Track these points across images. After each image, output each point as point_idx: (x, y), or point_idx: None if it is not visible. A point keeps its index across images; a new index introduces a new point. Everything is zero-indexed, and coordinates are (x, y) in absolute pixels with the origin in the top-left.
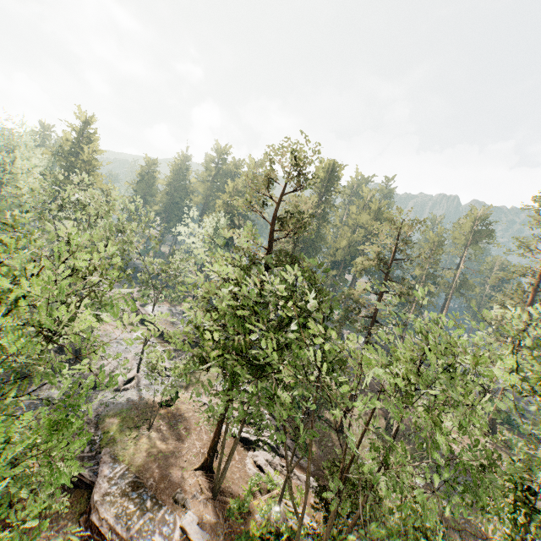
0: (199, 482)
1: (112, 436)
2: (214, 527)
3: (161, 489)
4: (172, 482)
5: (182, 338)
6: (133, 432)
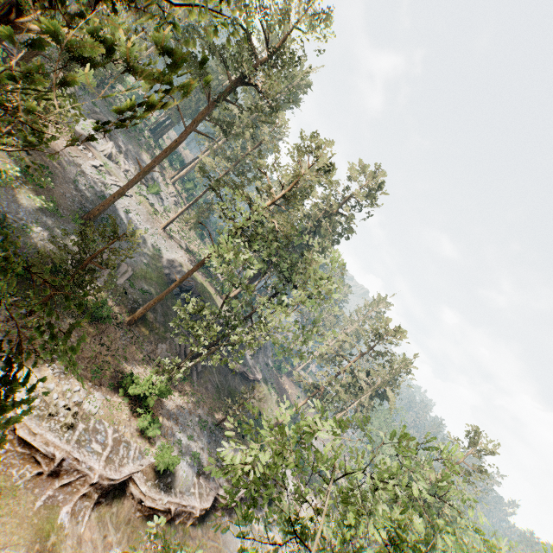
0: None
1: None
2: None
3: None
4: None
5: None
6: None
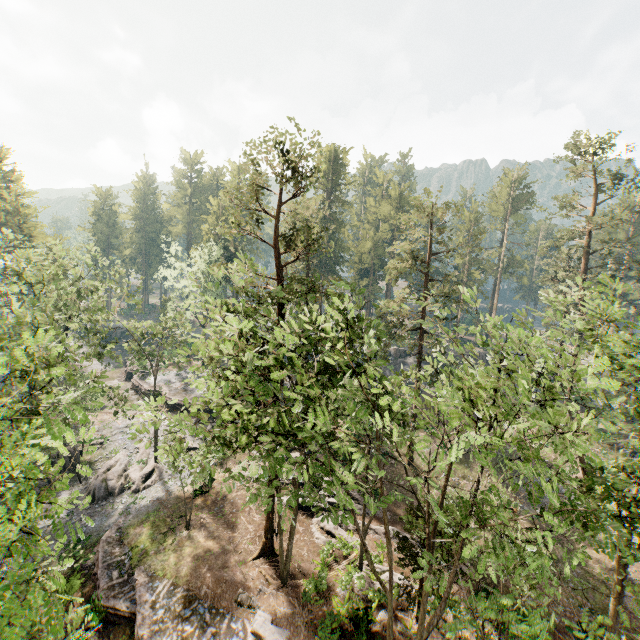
0: (263, 572)
1: (142, 550)
2: (292, 619)
3: (218, 595)
4: (231, 582)
5: (192, 422)
6: (169, 537)
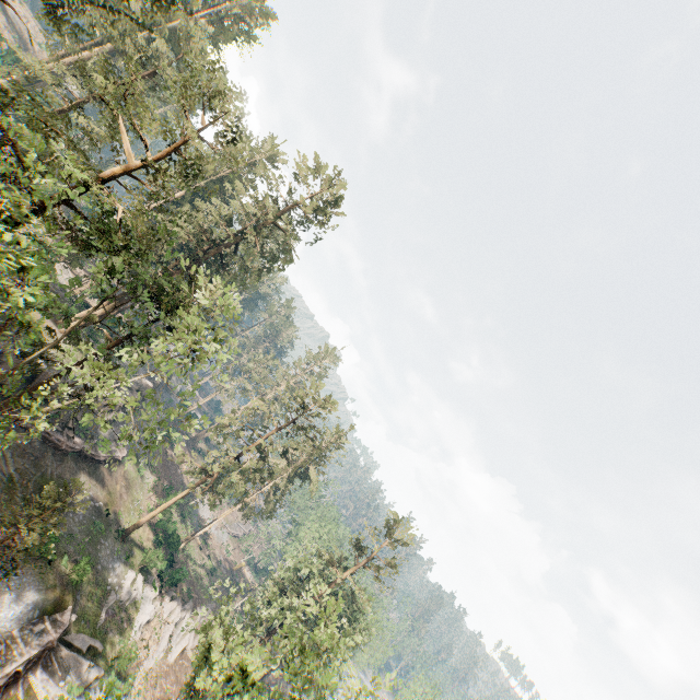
0: None
1: None
2: None
3: None
4: None
5: None
6: None
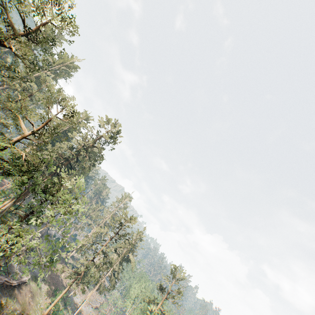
0: None
1: None
2: None
3: None
4: None
5: None
6: None
